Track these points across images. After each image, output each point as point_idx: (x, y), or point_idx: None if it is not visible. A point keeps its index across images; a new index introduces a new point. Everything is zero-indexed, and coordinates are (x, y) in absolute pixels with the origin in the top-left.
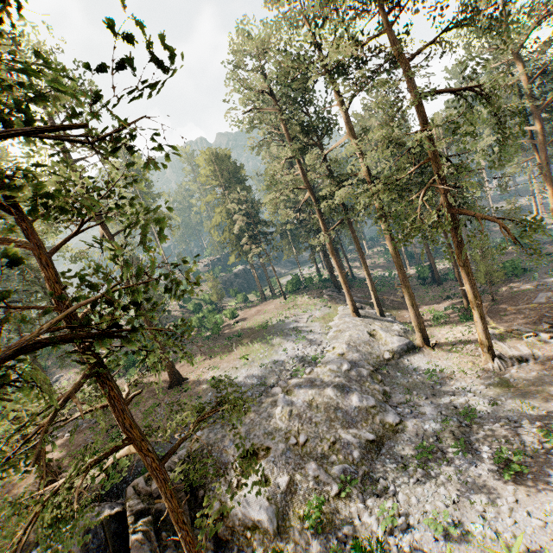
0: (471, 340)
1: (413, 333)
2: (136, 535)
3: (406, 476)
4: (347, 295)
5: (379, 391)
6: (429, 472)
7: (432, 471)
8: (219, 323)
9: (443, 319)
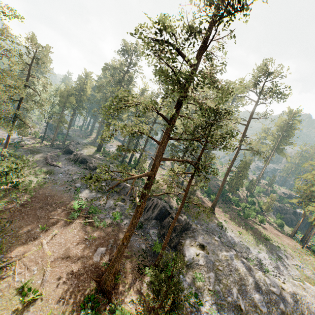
0: None
1: None
2: (168, 219)
3: None
4: None
5: None
6: None
7: None
8: (250, 215)
9: None
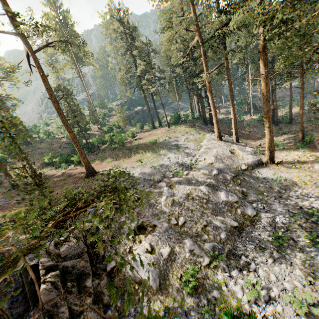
0: (306, 161)
1: (260, 154)
2: (44, 285)
3: (264, 256)
4: (216, 124)
5: (239, 191)
6: (284, 255)
7: (287, 255)
8: (123, 139)
9: (283, 146)
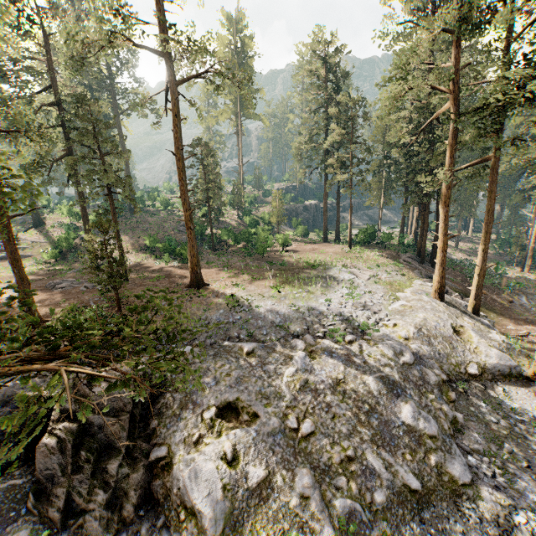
0: None
1: (520, 355)
2: (48, 439)
3: None
4: (439, 267)
5: (447, 416)
6: None
7: None
8: (266, 244)
9: None
